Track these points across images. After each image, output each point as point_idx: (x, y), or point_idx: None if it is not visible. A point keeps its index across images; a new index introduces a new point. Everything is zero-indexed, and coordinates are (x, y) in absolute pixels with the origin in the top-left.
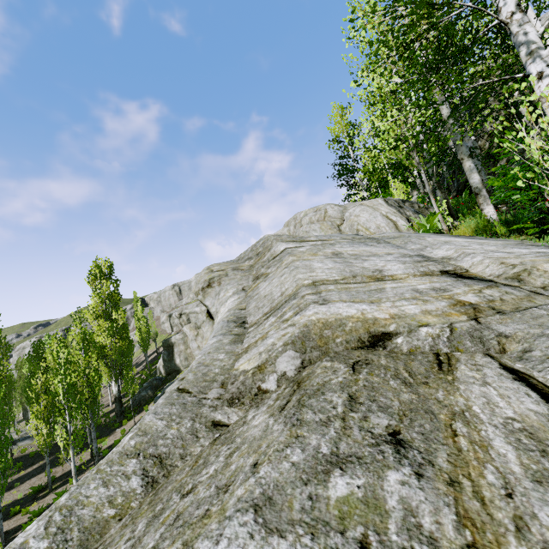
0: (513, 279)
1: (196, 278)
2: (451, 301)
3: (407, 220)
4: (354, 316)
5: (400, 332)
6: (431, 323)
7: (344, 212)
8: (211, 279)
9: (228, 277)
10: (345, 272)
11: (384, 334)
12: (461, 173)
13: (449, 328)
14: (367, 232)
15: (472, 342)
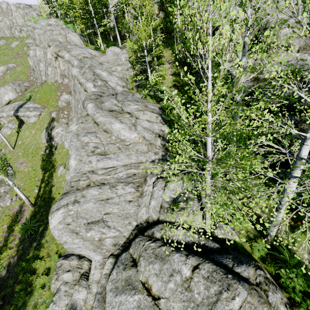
0: (95, 55)
1: (54, 49)
2: (91, 56)
3: (83, 41)
4: (85, 56)
5: (88, 57)
6: (90, 57)
7: (65, 33)
8: (59, 50)
9: (62, 50)
10: (82, 52)
11: (87, 57)
12: (93, 26)
13: (91, 57)
14: (75, 43)
15: (92, 58)
